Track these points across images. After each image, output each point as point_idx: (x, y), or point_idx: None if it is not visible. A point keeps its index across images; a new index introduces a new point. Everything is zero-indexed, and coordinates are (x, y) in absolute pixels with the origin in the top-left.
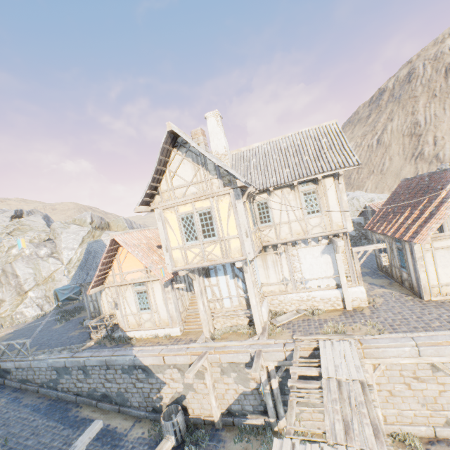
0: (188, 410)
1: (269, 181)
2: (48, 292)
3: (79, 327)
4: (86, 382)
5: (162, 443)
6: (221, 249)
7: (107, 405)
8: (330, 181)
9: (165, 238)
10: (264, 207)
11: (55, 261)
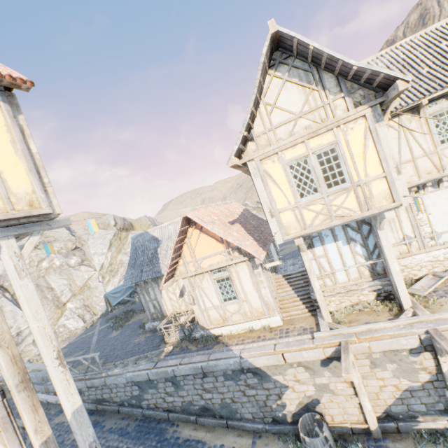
0: (325, 417)
1: None
2: (86, 301)
3: (141, 331)
4: (177, 396)
5: None
6: (357, 198)
7: (210, 420)
8: None
9: (268, 198)
10: None
11: (87, 268)
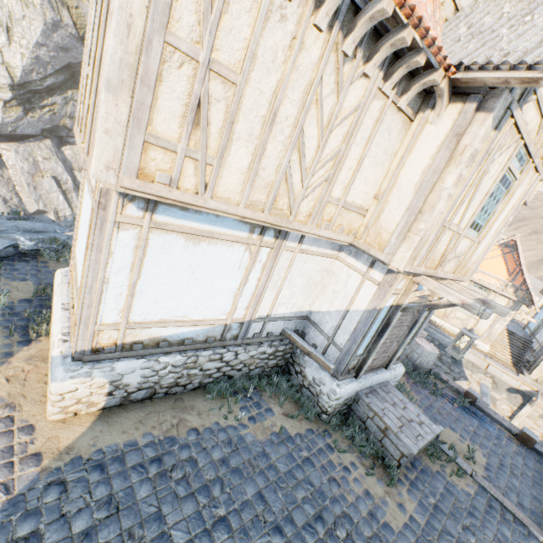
0: None
1: None
2: None
3: None
4: None
5: None
6: None
7: None
8: None
9: None
10: None
11: None
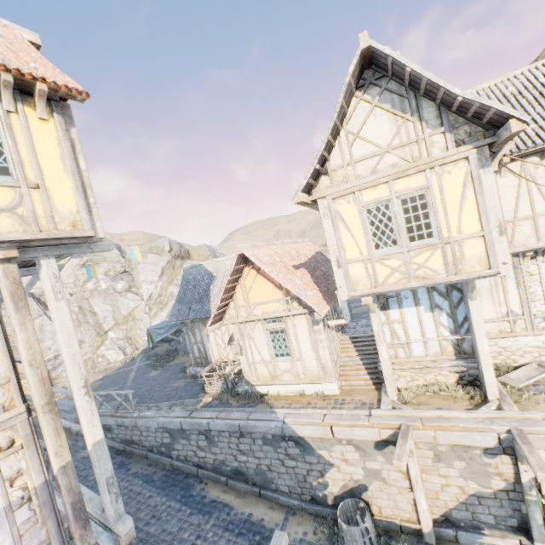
0: (371, 507)
1: None
2: (129, 332)
3: (182, 376)
4: (210, 452)
5: None
6: (444, 258)
7: (242, 485)
8: None
9: (336, 244)
10: None
11: (134, 296)
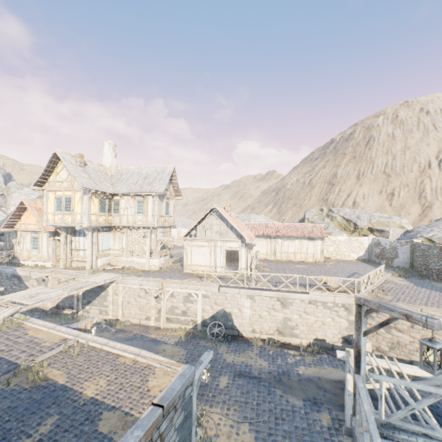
0: None
1: (121, 190)
2: None
3: None
4: None
5: None
6: (71, 218)
7: None
8: (151, 198)
9: (46, 206)
10: (117, 204)
11: (1, 213)
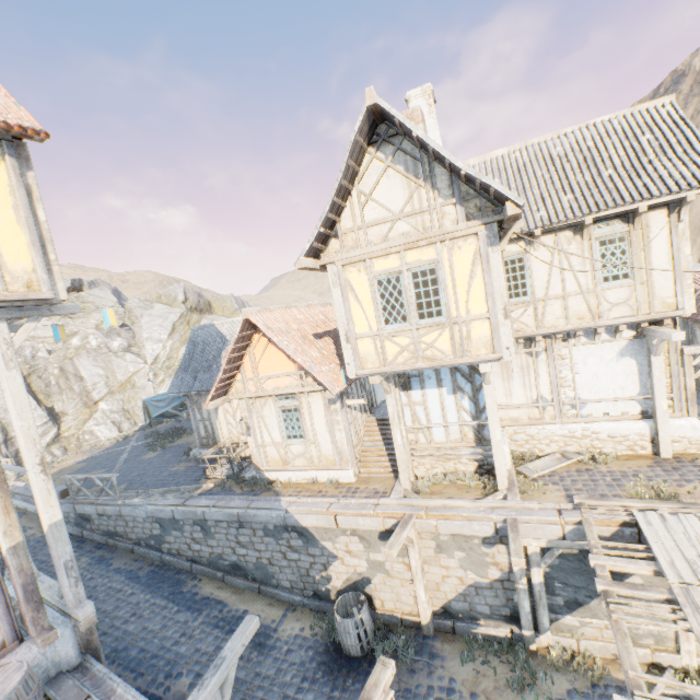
0: (374, 601)
1: (533, 218)
2: (126, 404)
3: (184, 459)
4: (206, 544)
5: (377, 671)
6: (451, 339)
7: (241, 581)
8: (660, 216)
9: (346, 317)
10: (515, 268)
11: (134, 358)
